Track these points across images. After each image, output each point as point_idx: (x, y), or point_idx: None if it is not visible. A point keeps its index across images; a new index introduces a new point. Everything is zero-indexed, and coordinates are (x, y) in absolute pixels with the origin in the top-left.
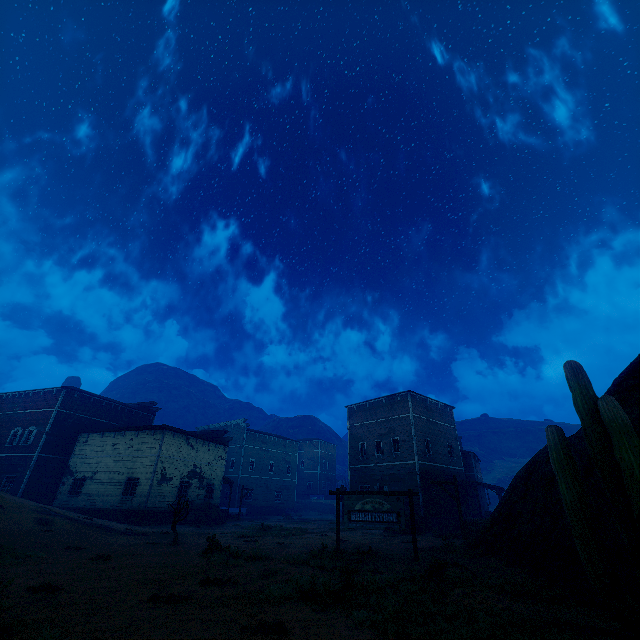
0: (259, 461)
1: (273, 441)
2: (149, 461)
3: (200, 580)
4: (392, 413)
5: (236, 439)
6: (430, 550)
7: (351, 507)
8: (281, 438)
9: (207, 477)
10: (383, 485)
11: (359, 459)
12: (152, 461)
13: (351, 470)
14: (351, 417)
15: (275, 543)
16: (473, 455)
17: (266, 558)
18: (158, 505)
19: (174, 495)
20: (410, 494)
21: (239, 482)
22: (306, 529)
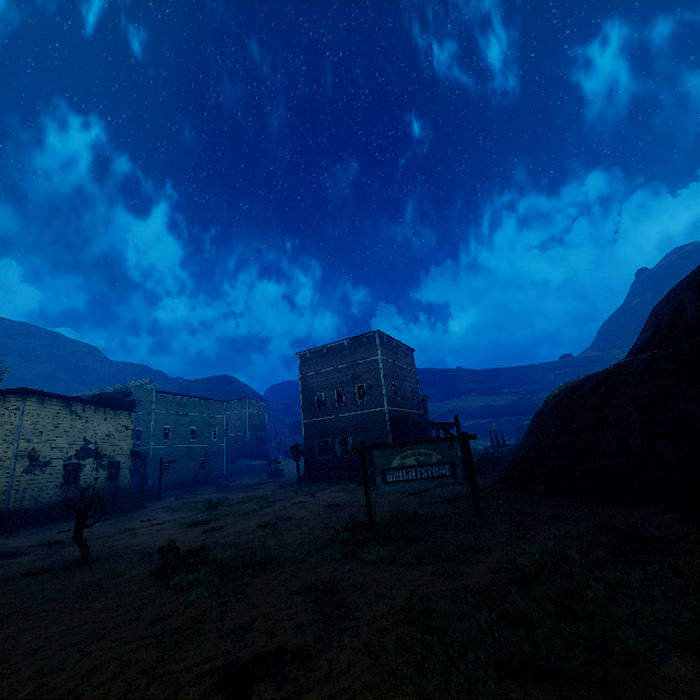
0: (176, 428)
1: (193, 403)
2: (2, 442)
3: (218, 678)
4: (356, 357)
5: (141, 404)
6: (459, 500)
7: (386, 465)
8: (203, 399)
9: (108, 454)
10: (346, 437)
11: (315, 412)
12: (8, 442)
13: (306, 425)
14: (303, 366)
15: (253, 527)
16: (426, 399)
17: (276, 560)
18: (31, 501)
19: (57, 484)
20: (466, 438)
21: (151, 455)
22: (267, 498)
